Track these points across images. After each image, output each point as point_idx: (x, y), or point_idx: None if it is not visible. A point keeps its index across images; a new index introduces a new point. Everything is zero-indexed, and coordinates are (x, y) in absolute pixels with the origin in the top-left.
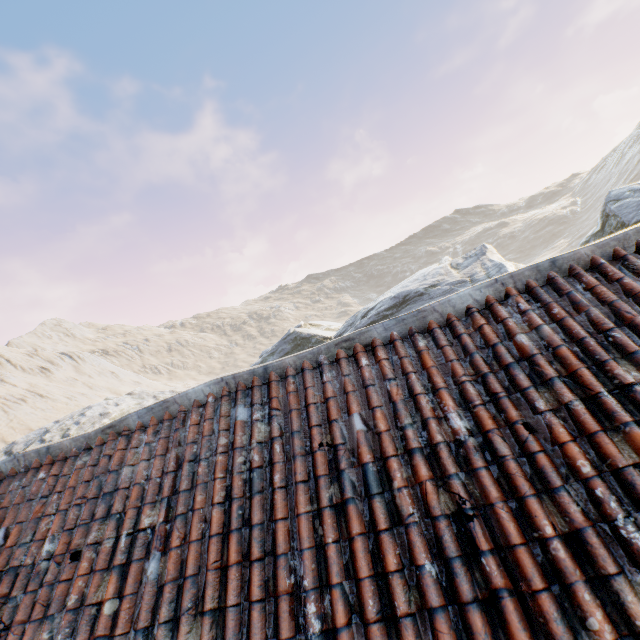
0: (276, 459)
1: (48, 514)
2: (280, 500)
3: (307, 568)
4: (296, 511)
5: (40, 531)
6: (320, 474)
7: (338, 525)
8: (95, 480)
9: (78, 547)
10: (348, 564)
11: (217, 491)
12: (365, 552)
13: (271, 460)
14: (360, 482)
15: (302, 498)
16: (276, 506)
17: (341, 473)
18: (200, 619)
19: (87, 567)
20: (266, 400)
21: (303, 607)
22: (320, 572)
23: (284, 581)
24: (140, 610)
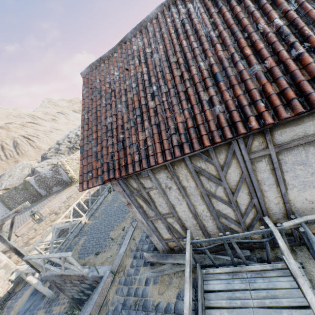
0: (191, 13)
1: (111, 70)
2: (195, 20)
3: (209, 27)
4: (202, 20)
5: (111, 73)
6: (210, 7)
7: (218, 16)
8: (123, 55)
9: (126, 68)
10: (222, 22)
11: (171, 31)
12: (229, 14)
13: (189, 15)
14: (225, 3)
15: (204, 16)
16: (194, 22)
17: (218, 2)
18: (175, 56)
19: (132, 69)
20: (182, 3)
21: (208, 36)
22: (213, 28)
23: (201, 34)
24: (155, 63)
